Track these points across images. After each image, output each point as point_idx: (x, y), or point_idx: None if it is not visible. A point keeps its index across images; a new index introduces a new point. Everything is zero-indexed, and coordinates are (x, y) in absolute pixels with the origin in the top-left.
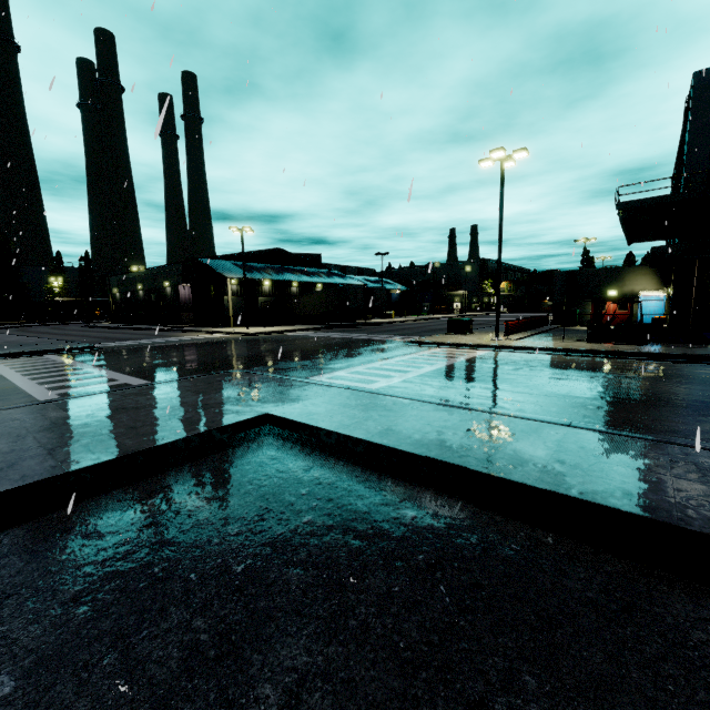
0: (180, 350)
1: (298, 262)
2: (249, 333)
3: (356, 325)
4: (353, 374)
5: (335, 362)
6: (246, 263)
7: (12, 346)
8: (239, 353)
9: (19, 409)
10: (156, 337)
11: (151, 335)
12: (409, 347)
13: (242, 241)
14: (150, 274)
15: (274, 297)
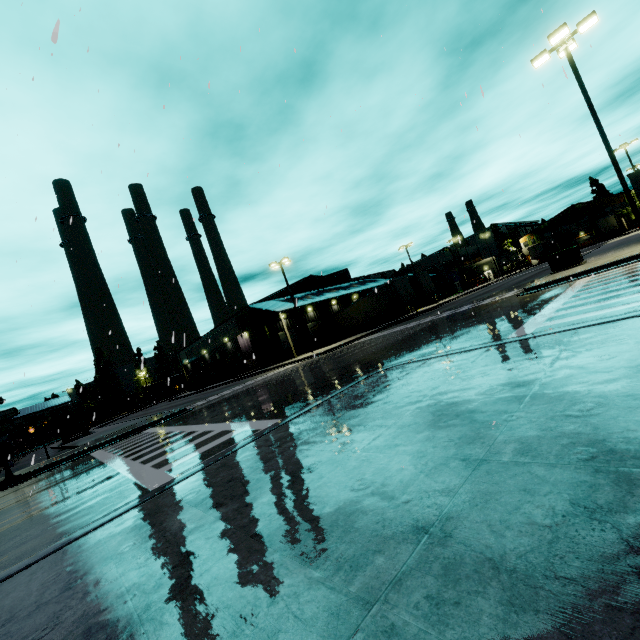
0: (268, 385)
1: (331, 282)
2: (318, 354)
3: (412, 316)
4: (561, 318)
5: (482, 327)
6: (288, 297)
7: (115, 432)
8: (336, 365)
9: (115, 523)
10: (234, 386)
11: (228, 387)
12: (537, 293)
13: (283, 273)
14: (210, 337)
15: (320, 320)
